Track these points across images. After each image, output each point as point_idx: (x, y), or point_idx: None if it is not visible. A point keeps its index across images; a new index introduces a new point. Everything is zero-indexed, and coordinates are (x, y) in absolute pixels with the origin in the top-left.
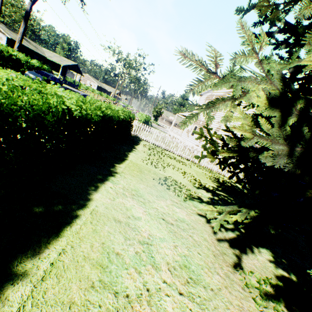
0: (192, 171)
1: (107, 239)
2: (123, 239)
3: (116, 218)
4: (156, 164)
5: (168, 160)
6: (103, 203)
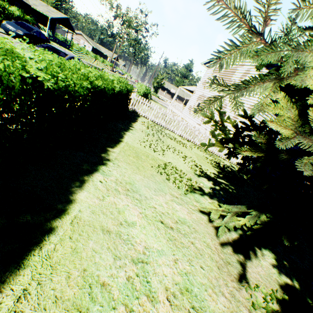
0: (193, 155)
1: (90, 262)
2: (111, 259)
3: (105, 226)
4: (155, 147)
5: (168, 141)
6: (88, 205)
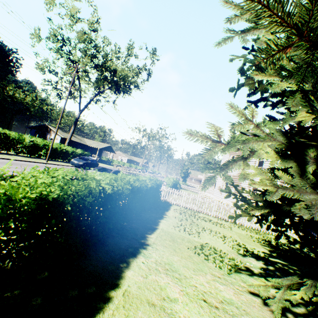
0: (233, 234)
1: None
2: None
3: (150, 300)
4: (189, 230)
5: (202, 224)
6: (135, 282)
